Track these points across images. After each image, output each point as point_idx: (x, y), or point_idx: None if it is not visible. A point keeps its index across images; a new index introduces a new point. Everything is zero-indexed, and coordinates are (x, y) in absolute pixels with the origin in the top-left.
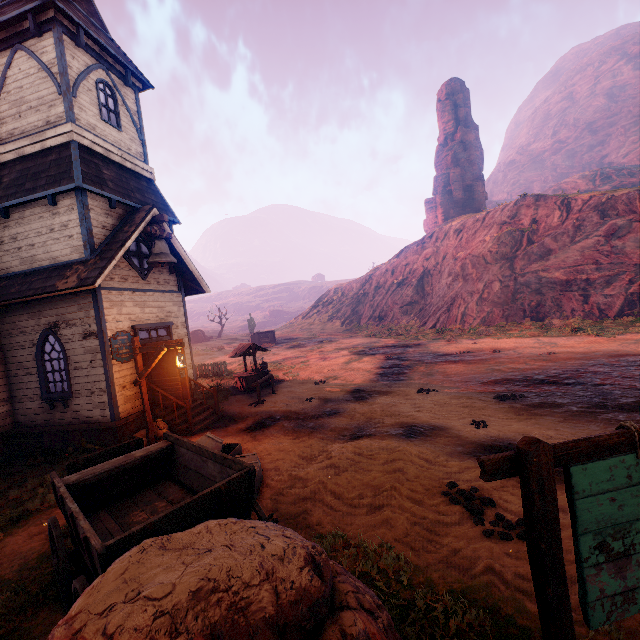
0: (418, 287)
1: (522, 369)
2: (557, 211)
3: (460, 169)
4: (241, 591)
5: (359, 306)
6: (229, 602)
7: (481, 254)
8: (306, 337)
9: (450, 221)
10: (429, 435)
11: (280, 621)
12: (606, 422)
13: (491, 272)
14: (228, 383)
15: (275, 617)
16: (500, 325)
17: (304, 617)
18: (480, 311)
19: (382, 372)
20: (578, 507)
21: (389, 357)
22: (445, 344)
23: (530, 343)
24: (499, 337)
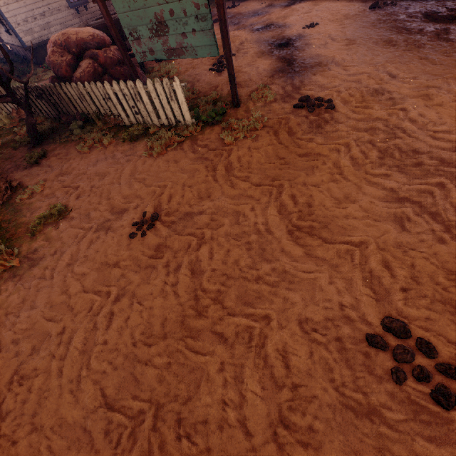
0: None
1: None
2: None
3: None
4: (70, 35)
5: None
6: (67, 37)
7: None
8: None
9: None
10: (268, 31)
11: (77, 43)
12: (388, 29)
13: None
14: None
15: (76, 42)
16: None
17: (82, 44)
18: None
19: None
20: (119, 18)
21: None
22: None
23: None
24: None
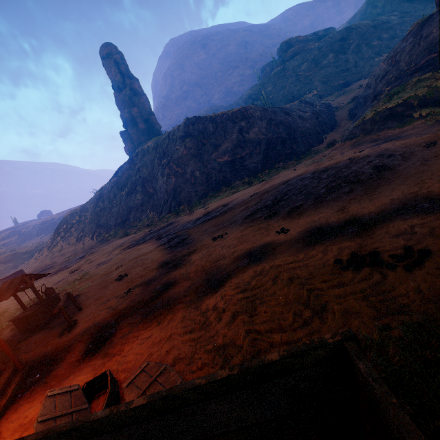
0: (144, 191)
1: (254, 204)
2: (210, 124)
3: (137, 108)
4: None
5: (101, 220)
6: None
7: (179, 157)
8: (62, 261)
9: (145, 143)
10: (269, 251)
11: None
12: (334, 199)
13: (190, 166)
14: (1, 336)
15: None
16: (210, 195)
17: None
18: (195, 191)
19: (168, 245)
20: None
21: (160, 237)
22: (189, 216)
23: (237, 195)
24: (217, 200)
